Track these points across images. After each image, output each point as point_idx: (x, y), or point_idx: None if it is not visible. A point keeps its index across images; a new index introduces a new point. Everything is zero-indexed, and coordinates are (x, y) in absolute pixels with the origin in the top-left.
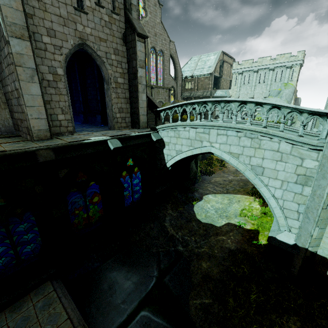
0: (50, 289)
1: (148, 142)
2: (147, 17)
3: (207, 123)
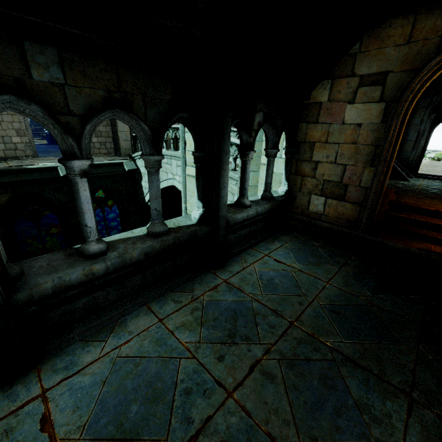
0: None
1: (121, 172)
2: None
3: (167, 153)
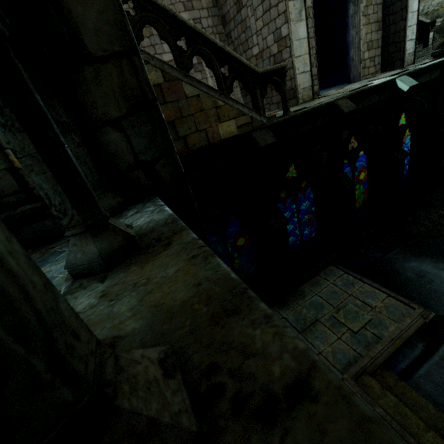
0: (340, 272)
1: (437, 78)
2: None
3: None
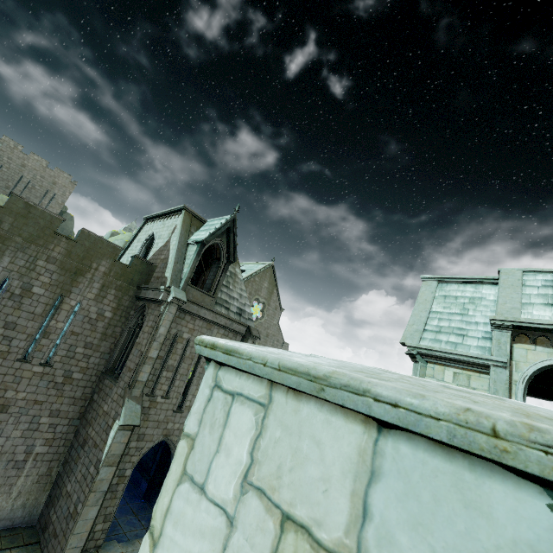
0: None
1: None
2: (263, 319)
3: None
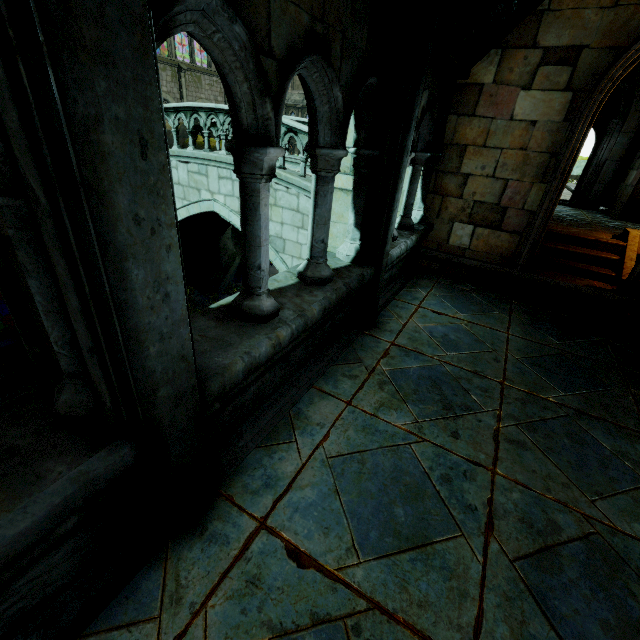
0: None
1: None
2: None
3: (200, 154)
